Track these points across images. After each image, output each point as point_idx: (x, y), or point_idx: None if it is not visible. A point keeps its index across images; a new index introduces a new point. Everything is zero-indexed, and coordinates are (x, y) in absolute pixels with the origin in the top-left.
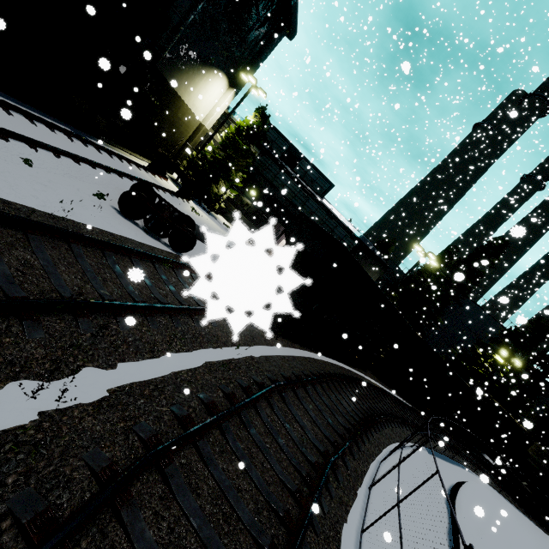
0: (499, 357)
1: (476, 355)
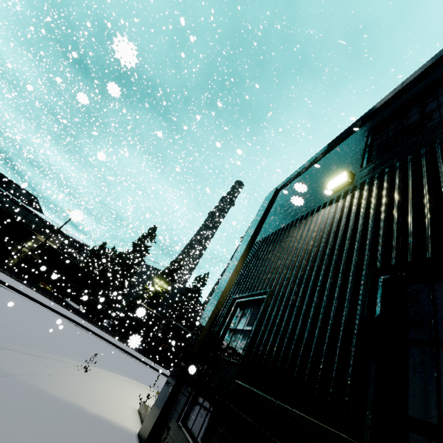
0: (157, 286)
1: (147, 290)
